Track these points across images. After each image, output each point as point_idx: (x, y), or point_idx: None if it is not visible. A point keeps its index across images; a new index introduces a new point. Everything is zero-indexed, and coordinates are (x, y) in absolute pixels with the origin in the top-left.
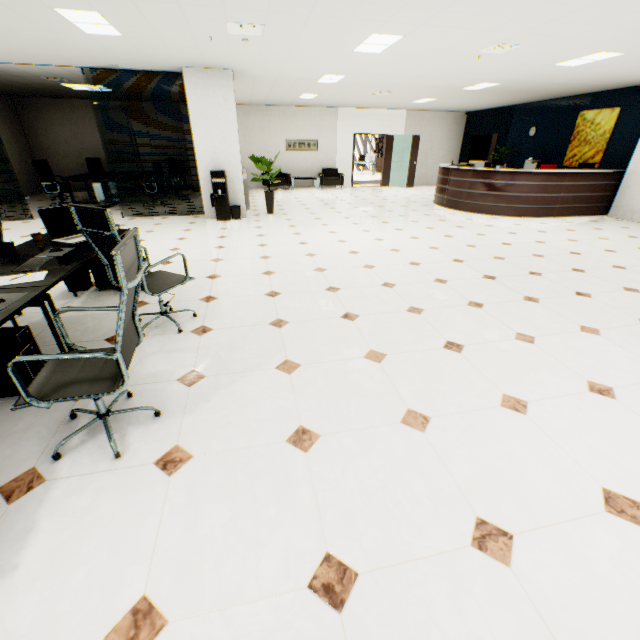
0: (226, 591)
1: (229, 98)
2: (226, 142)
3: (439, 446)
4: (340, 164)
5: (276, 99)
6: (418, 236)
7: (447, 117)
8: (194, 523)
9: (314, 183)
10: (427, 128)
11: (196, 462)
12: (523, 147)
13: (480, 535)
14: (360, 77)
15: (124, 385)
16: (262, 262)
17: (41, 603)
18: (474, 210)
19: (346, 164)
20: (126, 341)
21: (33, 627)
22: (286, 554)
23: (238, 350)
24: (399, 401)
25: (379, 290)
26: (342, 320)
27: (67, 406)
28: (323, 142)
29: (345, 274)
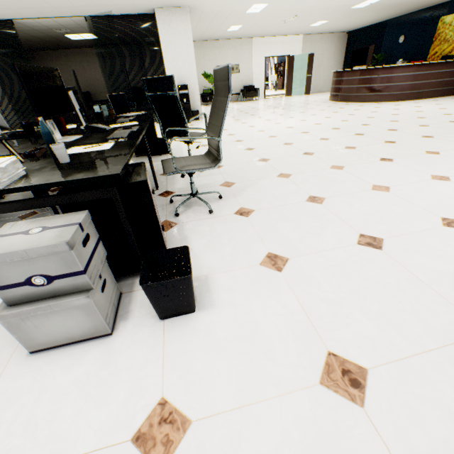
0: (312, 248)
1: (187, 29)
2: (186, 63)
3: (402, 196)
4: (255, 81)
5: (210, 34)
6: (329, 116)
7: (333, 37)
8: (275, 230)
9: (238, 98)
10: (318, 48)
11: (258, 212)
12: (394, 53)
13: (446, 223)
14: (279, 4)
15: (220, 162)
16: (231, 137)
17: (215, 258)
18: (362, 100)
19: (260, 81)
20: (213, 141)
21: (219, 264)
22: (337, 236)
23: (247, 172)
24: (365, 182)
25: (320, 141)
26: (304, 155)
27: (162, 199)
28: (243, 66)
29: (291, 137)
